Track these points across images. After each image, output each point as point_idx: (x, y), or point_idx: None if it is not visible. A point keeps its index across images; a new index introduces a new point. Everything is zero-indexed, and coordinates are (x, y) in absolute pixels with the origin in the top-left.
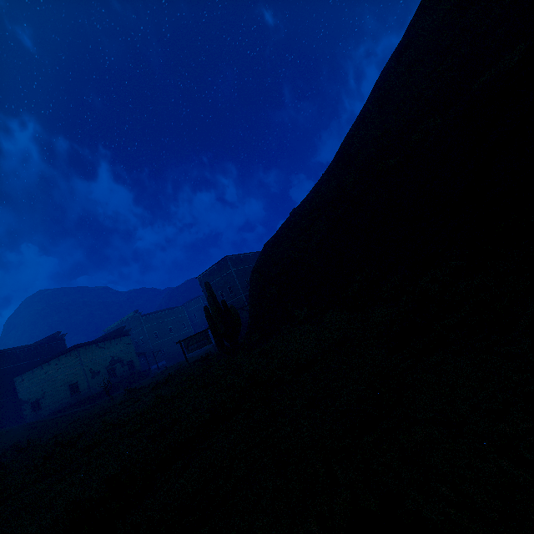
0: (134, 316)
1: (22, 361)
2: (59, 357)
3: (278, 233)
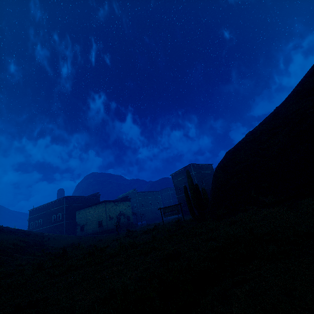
0: (133, 192)
1: (81, 203)
2: (96, 205)
3: (238, 145)
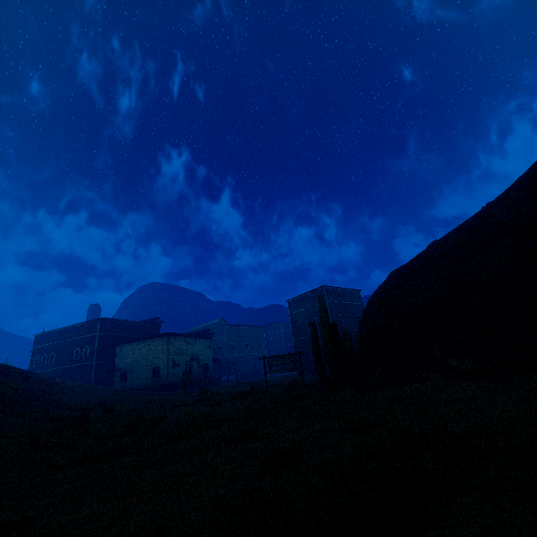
0: (219, 323)
1: (126, 333)
2: (153, 339)
3: (413, 262)
